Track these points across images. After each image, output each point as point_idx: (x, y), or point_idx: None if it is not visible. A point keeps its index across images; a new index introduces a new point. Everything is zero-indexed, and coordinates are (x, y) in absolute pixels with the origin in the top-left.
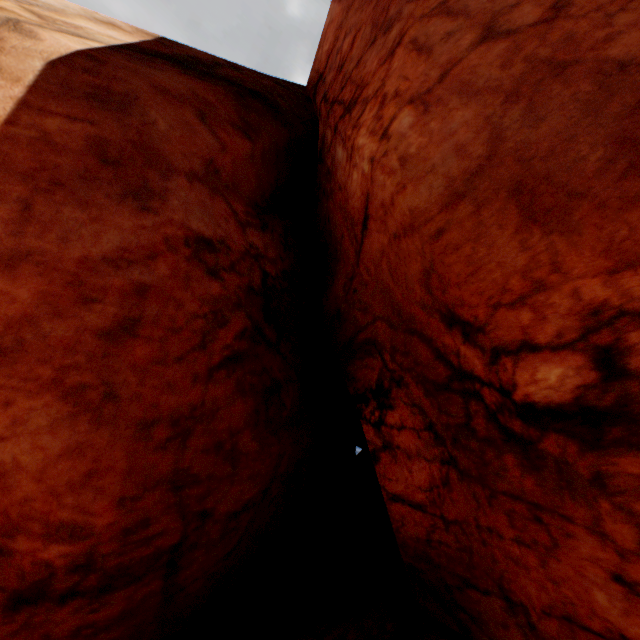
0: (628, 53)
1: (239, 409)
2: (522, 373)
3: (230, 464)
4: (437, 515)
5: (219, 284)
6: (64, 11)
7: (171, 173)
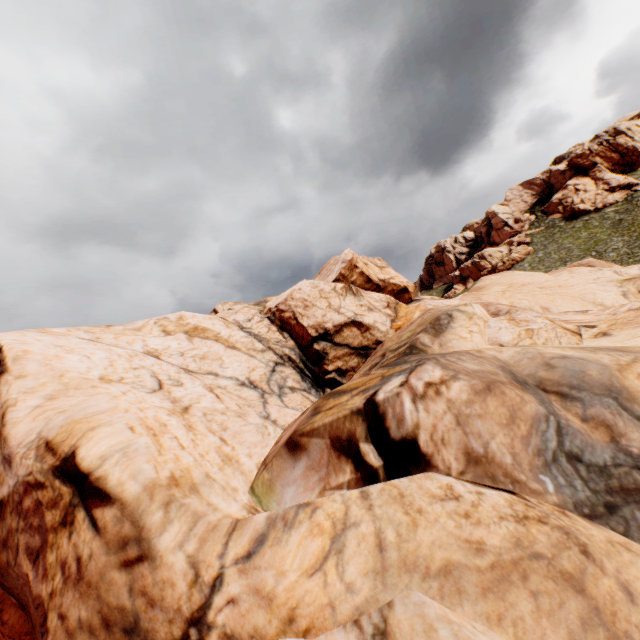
0: None
1: None
2: None
3: None
4: None
5: None
6: None
7: None
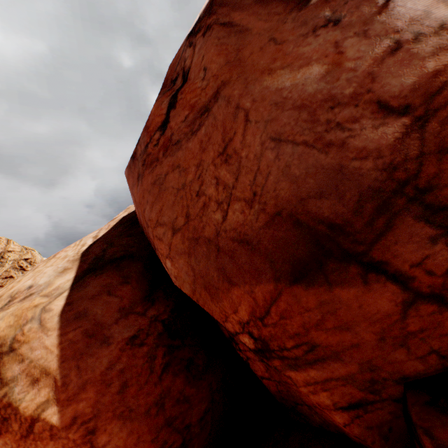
0: (209, 235)
1: (179, 381)
2: (242, 340)
3: (187, 403)
4: (275, 380)
5: (146, 346)
6: (50, 281)
7: (110, 326)
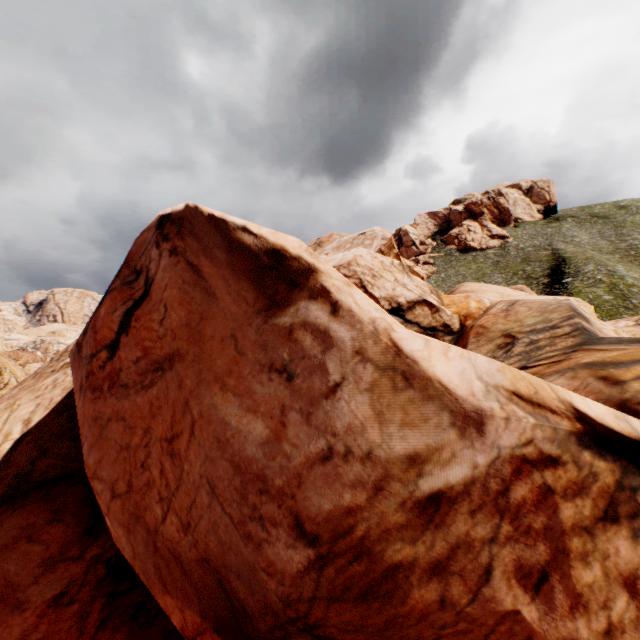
0: (149, 522)
1: (119, 636)
2: None
3: None
4: None
5: (77, 602)
6: None
7: (27, 588)
